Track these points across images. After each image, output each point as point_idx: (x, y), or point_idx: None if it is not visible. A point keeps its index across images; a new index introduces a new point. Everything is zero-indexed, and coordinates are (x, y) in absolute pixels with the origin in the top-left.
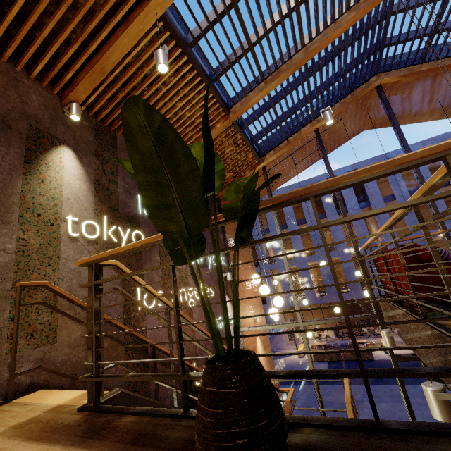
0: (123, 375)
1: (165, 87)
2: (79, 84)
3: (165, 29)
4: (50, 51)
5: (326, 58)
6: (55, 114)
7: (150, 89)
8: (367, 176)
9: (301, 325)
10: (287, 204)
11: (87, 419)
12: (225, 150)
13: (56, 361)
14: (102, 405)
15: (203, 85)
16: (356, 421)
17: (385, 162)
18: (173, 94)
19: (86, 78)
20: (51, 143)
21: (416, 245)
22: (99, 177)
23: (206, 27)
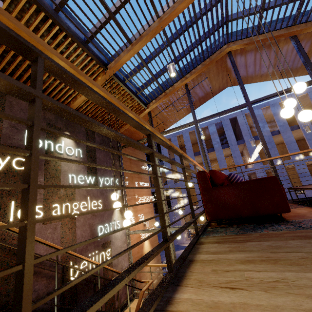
0: None
1: None
2: None
3: None
4: None
5: (181, 28)
6: None
7: None
8: None
9: (169, 230)
10: None
11: None
12: None
13: None
14: None
15: (75, 45)
16: None
17: None
18: None
19: None
20: None
21: (214, 171)
22: None
23: None
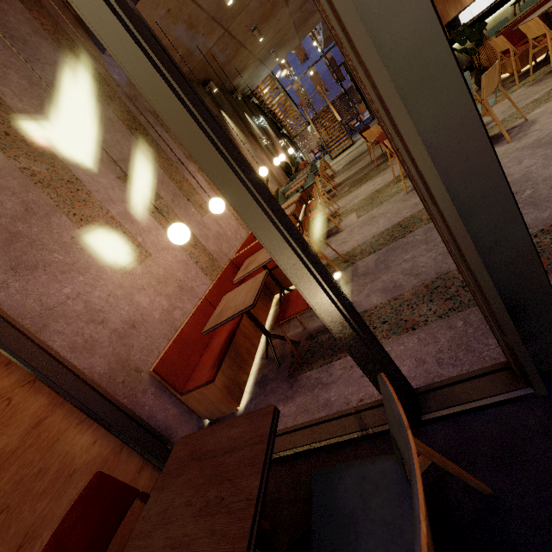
0: None
1: None
2: None
3: None
4: None
5: None
6: None
7: None
8: None
9: (296, 81)
10: None
11: None
12: None
13: None
14: None
15: None
16: None
17: None
18: None
19: None
20: None
21: None
22: None
23: None
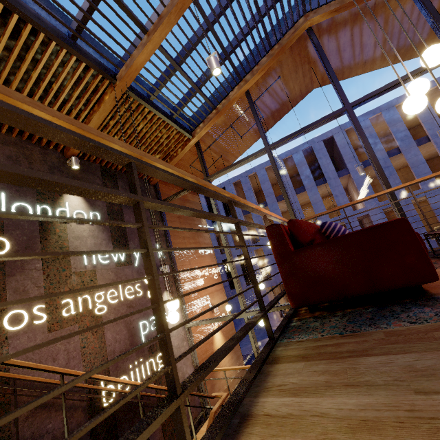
0: None
1: None
2: None
3: None
4: None
5: None
6: None
7: None
8: None
9: (245, 316)
10: None
11: None
12: (137, 128)
13: None
14: None
15: (54, 44)
16: None
17: None
18: (13, 59)
19: None
20: None
21: (295, 221)
22: None
23: None
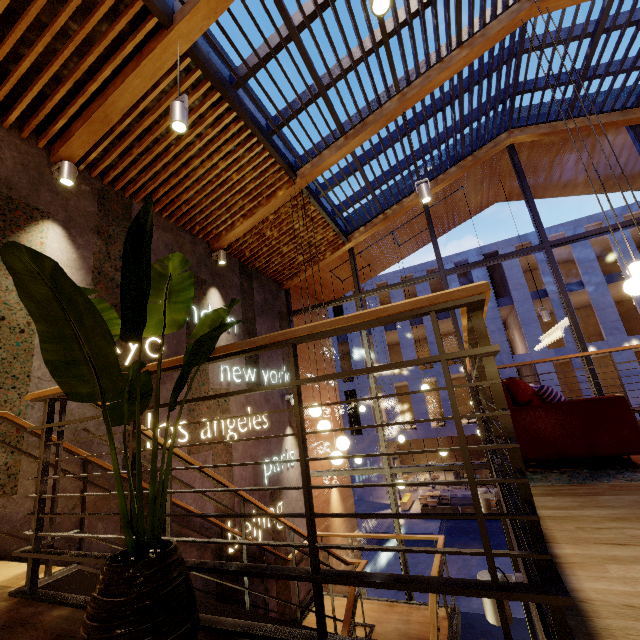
0: (66, 552)
1: (201, 141)
2: (73, 136)
3: (196, 66)
4: (30, 92)
5: (433, 108)
6: (38, 176)
7: (178, 144)
8: (348, 326)
9: (388, 473)
10: (266, 349)
11: (12, 609)
12: (294, 225)
13: (13, 519)
14: (40, 590)
15: (255, 140)
16: (302, 634)
17: (366, 312)
18: (211, 150)
19: (83, 129)
20: (30, 217)
21: (515, 380)
22: (101, 264)
23: (257, 63)
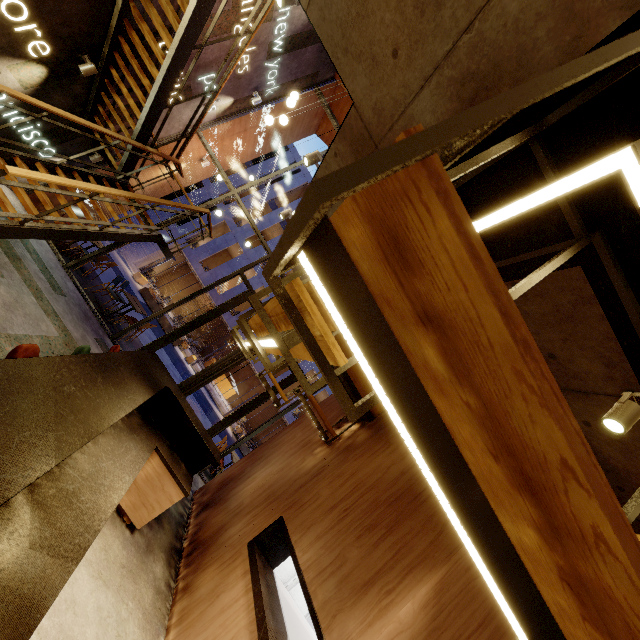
0: None
1: None
2: None
3: None
4: None
5: None
6: None
7: None
8: None
9: (234, 193)
10: None
11: None
12: None
13: None
14: None
15: None
16: None
17: None
18: None
19: None
20: None
21: None
22: None
23: None
